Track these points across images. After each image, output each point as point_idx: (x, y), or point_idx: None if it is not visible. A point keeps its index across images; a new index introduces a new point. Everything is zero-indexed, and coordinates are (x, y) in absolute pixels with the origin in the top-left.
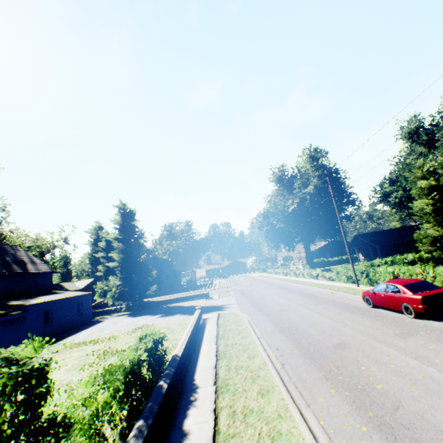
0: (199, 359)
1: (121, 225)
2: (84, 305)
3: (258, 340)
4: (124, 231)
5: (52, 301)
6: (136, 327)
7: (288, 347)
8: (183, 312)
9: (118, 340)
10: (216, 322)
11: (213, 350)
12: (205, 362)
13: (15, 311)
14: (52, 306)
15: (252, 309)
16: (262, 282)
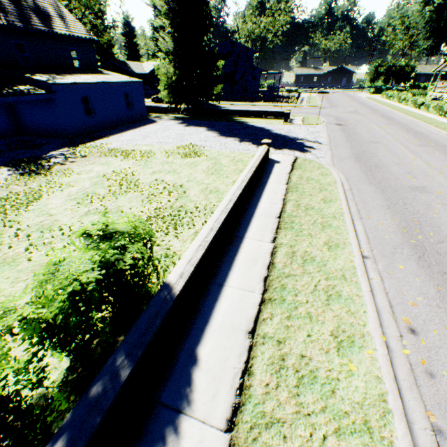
0: (228, 277)
1: None
2: (134, 97)
3: (364, 272)
4: None
5: (87, 84)
6: (180, 146)
7: (446, 340)
8: (246, 137)
9: (150, 162)
10: (286, 176)
11: (263, 260)
12: (238, 296)
13: (39, 90)
14: (90, 91)
15: (354, 165)
16: (374, 111)
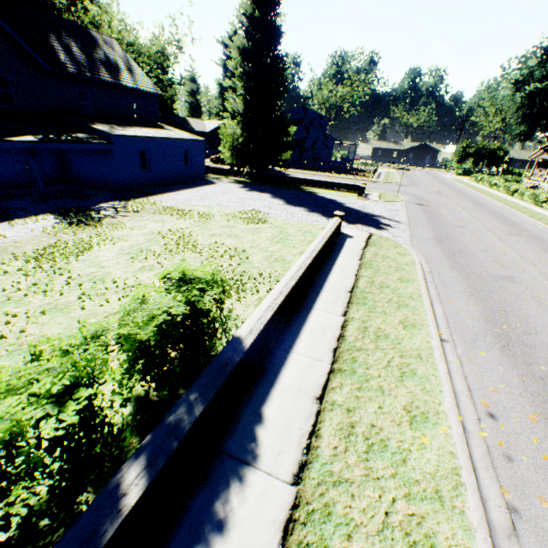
0: (295, 344)
1: (251, 22)
2: (194, 156)
3: (442, 354)
4: (255, 36)
5: (148, 138)
6: (242, 211)
7: (527, 428)
8: (316, 208)
9: (209, 224)
10: (360, 252)
11: (332, 331)
12: (305, 364)
13: (98, 139)
14: (149, 145)
15: (436, 248)
16: (460, 194)
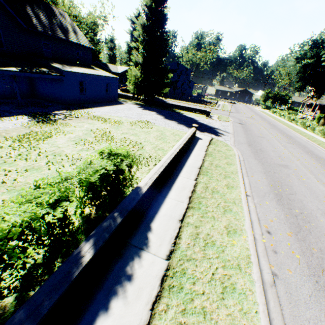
0: (169, 193)
1: (149, 10)
2: (112, 86)
3: (246, 202)
4: (151, 19)
5: (85, 74)
6: (139, 121)
7: (286, 239)
8: (182, 122)
9: (120, 127)
10: (205, 147)
11: (189, 188)
12: (174, 203)
13: (55, 73)
14: (85, 78)
15: (247, 148)
16: (263, 119)
